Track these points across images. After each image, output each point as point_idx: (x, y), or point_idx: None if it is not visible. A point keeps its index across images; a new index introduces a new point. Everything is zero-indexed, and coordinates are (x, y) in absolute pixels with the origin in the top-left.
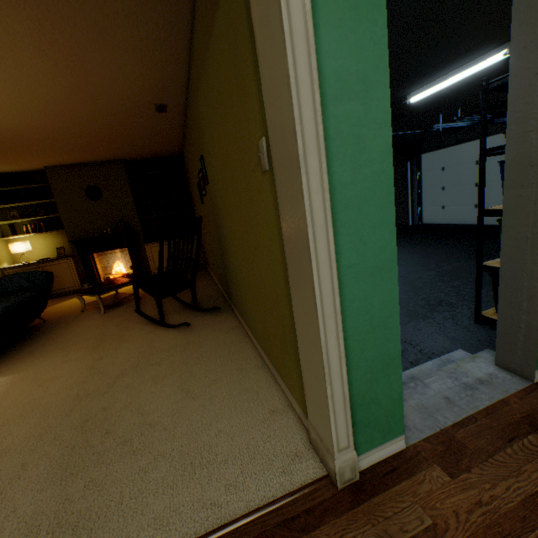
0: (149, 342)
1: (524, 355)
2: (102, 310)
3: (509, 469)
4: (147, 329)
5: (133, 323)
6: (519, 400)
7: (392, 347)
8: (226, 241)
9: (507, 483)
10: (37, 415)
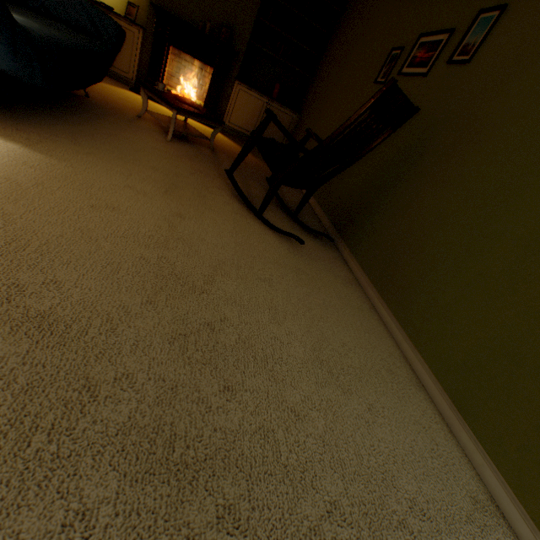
0: (243, 232)
1: None
2: (169, 135)
3: None
4: (235, 208)
5: (212, 183)
6: None
7: None
8: (443, 175)
9: None
10: (98, 268)
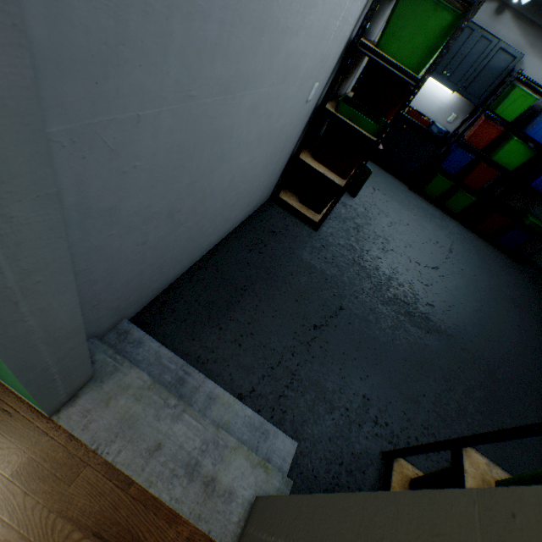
0: None
1: (252, 540)
2: None
3: (42, 540)
4: None
5: None
6: (185, 537)
7: (3, 366)
8: None
9: (16, 540)
10: None
